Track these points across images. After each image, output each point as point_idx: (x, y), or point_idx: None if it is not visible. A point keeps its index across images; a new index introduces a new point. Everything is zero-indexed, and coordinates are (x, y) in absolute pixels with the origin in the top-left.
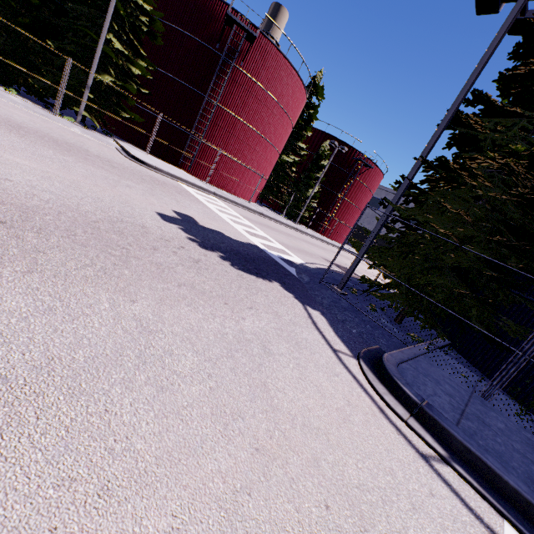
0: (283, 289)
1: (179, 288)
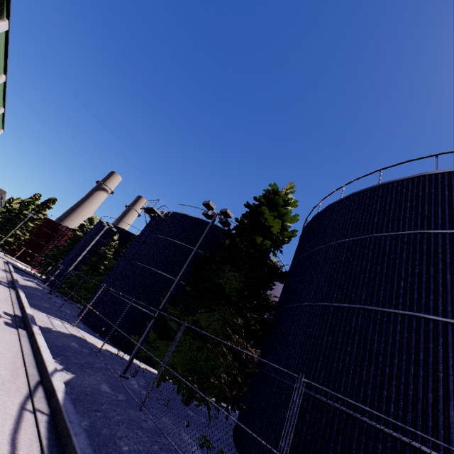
0: None
1: None
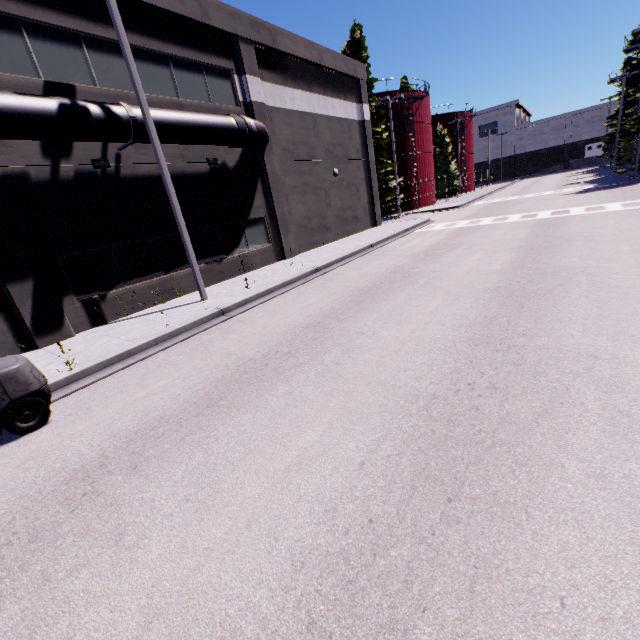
0: None
1: None
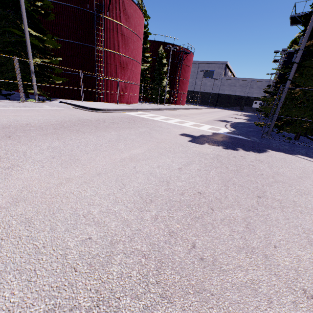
0: (275, 152)
1: (305, 181)
